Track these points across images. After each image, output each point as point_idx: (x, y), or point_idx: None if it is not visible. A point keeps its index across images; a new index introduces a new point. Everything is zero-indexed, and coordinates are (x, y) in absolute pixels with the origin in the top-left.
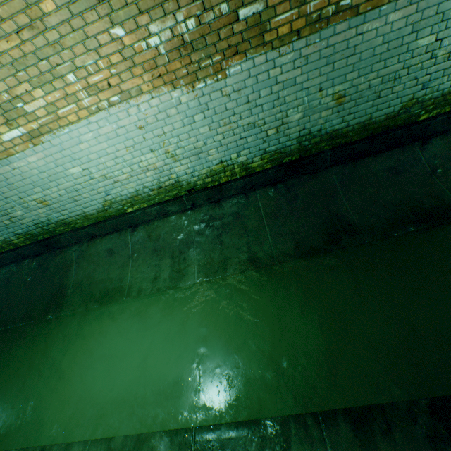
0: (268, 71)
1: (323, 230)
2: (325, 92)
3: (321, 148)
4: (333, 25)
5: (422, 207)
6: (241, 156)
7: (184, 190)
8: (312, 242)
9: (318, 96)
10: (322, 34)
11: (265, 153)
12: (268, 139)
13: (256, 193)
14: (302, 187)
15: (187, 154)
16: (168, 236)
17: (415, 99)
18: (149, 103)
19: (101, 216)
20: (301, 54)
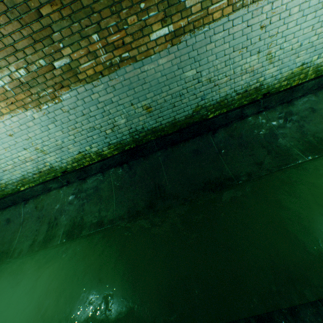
0: (90, 96)
1: (148, 197)
2: (136, 105)
3: (149, 139)
4: (124, 68)
5: (210, 178)
6: (93, 147)
7: (59, 172)
8: (139, 207)
9: (132, 108)
10: (118, 73)
11: (110, 145)
12: (109, 136)
13: (110, 171)
14: (139, 165)
15: (52, 149)
16: (49, 206)
17: (200, 105)
18: (11, 120)
19: (2, 194)
20: (109, 85)
